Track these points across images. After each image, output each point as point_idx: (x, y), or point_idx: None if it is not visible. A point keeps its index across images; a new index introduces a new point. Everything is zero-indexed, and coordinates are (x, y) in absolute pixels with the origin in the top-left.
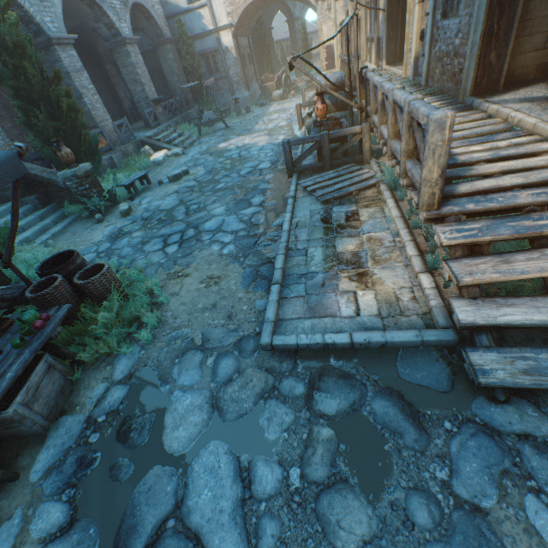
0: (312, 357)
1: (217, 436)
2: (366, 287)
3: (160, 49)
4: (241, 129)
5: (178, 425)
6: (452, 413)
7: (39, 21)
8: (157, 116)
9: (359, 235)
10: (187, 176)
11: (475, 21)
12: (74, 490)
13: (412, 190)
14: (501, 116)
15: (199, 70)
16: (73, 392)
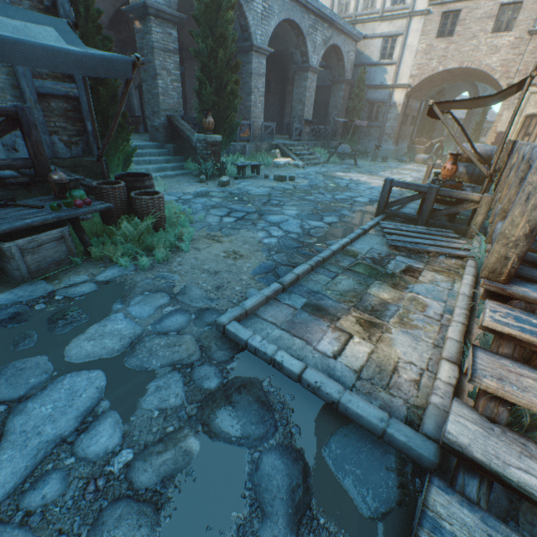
0: (252, 364)
1: (108, 369)
2: (368, 337)
3: (336, 86)
4: (366, 170)
5: (93, 339)
6: None
7: (252, 32)
8: (302, 134)
9: (403, 290)
10: (291, 182)
11: None
12: None
13: None
14: None
15: (358, 112)
16: (66, 270)
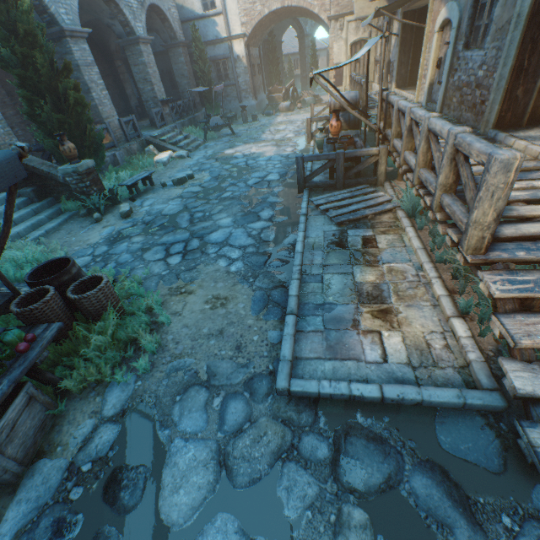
0: (336, 410)
1: (226, 506)
2: (391, 327)
3: (172, 51)
4: (248, 137)
5: (178, 487)
6: (510, 503)
7: (54, 12)
8: (164, 117)
9: (378, 265)
10: (192, 181)
11: (505, 55)
12: None
13: (449, 227)
14: (530, 153)
15: (209, 75)
16: (54, 427)
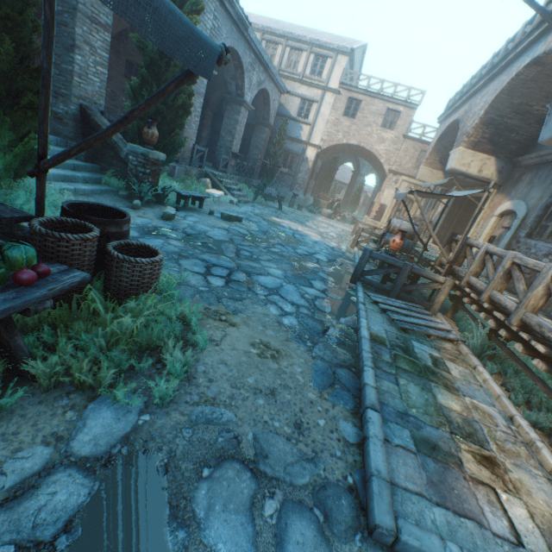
0: None
1: None
2: (506, 487)
3: (259, 127)
4: (294, 217)
5: None
6: None
7: None
8: (228, 166)
9: (459, 394)
10: (239, 223)
11: None
12: None
13: None
14: None
15: (278, 158)
16: None
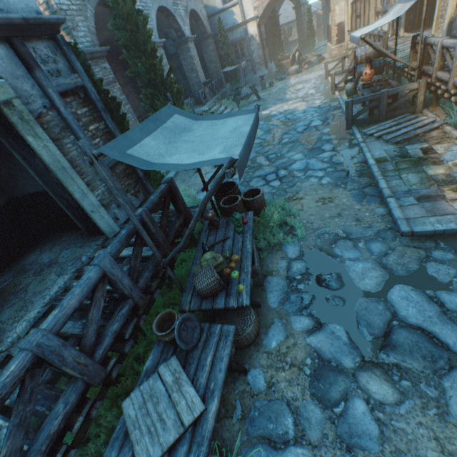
0: (449, 238)
1: (398, 282)
2: None
3: (203, 43)
4: (274, 99)
5: (362, 278)
6: None
7: None
8: (206, 95)
9: (443, 163)
10: None
11: None
12: (308, 310)
13: None
14: None
15: (231, 56)
16: (262, 265)
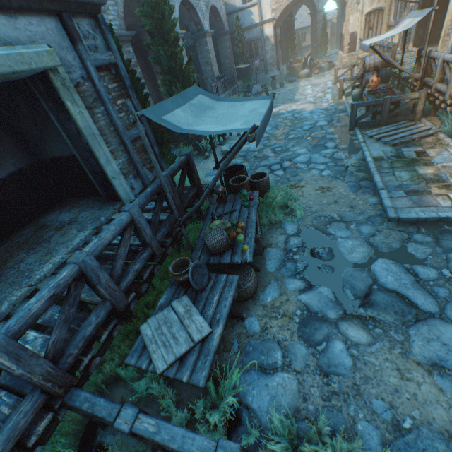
0: (429, 225)
1: (381, 257)
2: None
3: (220, 39)
4: (283, 99)
5: (351, 252)
6: None
7: None
8: (218, 89)
9: (433, 165)
10: None
11: None
12: (301, 275)
13: None
14: None
15: (246, 55)
16: (263, 239)
